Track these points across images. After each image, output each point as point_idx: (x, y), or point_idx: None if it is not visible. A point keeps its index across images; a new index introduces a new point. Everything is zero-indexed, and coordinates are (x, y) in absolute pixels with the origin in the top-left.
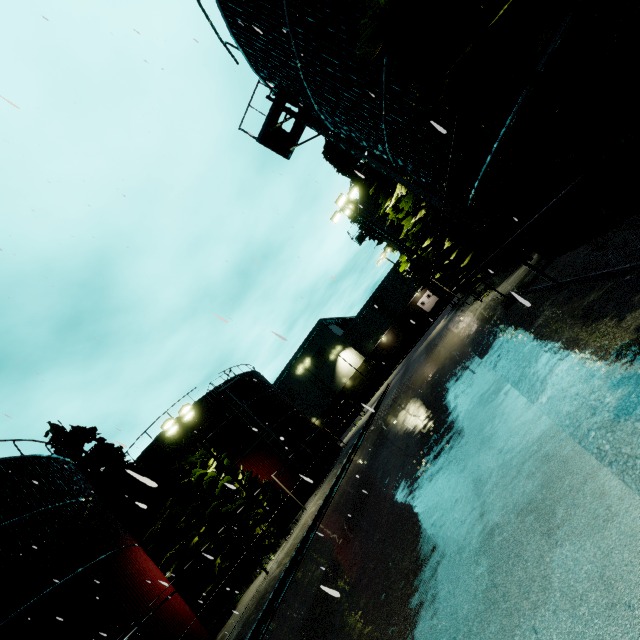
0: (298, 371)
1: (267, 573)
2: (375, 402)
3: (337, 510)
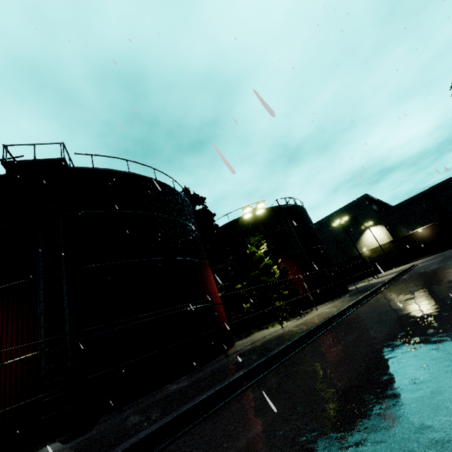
0: (334, 223)
1: (282, 327)
2: (389, 275)
3: (375, 312)
